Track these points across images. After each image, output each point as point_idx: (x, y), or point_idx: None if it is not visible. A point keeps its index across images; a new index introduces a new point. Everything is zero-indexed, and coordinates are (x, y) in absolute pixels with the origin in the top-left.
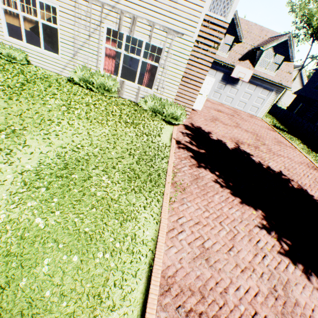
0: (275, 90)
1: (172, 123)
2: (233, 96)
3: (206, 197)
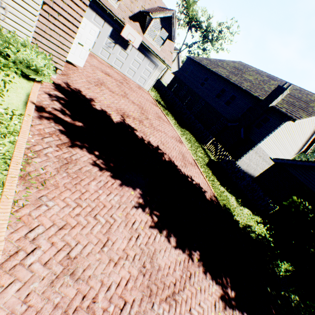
0: (160, 66)
1: (32, 78)
2: (124, 61)
3: (79, 187)
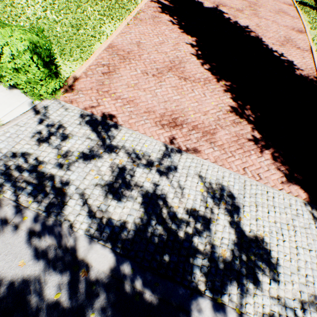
0: None
1: None
2: None
3: (156, 26)
